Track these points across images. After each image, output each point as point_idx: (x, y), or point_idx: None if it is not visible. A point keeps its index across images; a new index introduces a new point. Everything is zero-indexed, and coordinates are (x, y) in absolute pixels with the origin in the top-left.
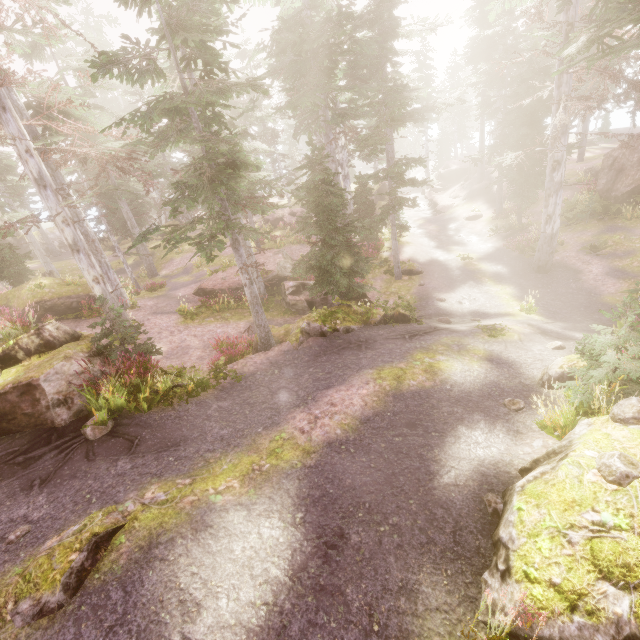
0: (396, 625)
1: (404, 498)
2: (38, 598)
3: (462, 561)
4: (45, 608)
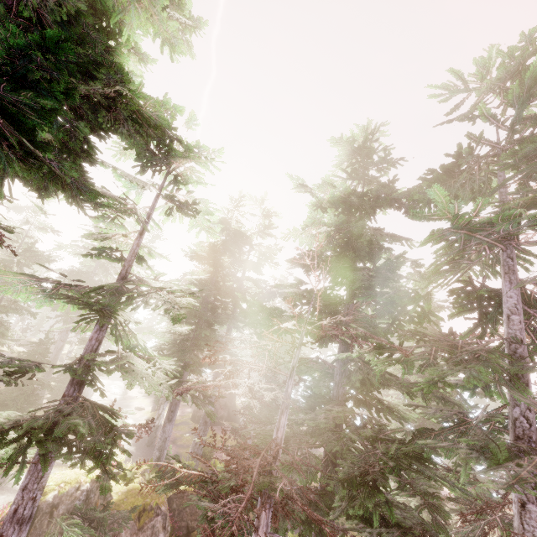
0: None
1: None
2: None
3: None
4: None
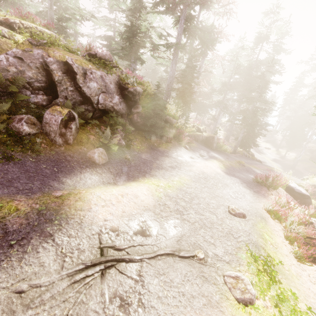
0: None
1: None
2: (242, 164)
3: None
4: (244, 165)
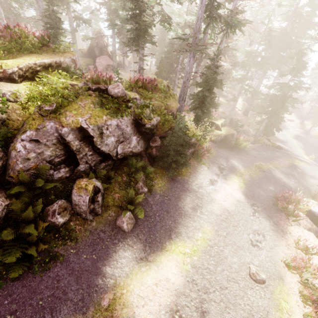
0: (309, 189)
1: (304, 179)
2: (263, 169)
3: (316, 187)
4: (264, 171)
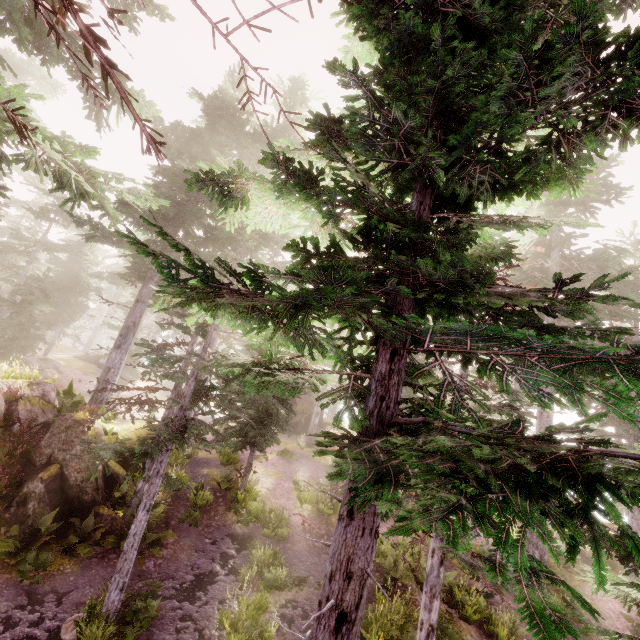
0: None
1: None
2: None
3: None
4: None
